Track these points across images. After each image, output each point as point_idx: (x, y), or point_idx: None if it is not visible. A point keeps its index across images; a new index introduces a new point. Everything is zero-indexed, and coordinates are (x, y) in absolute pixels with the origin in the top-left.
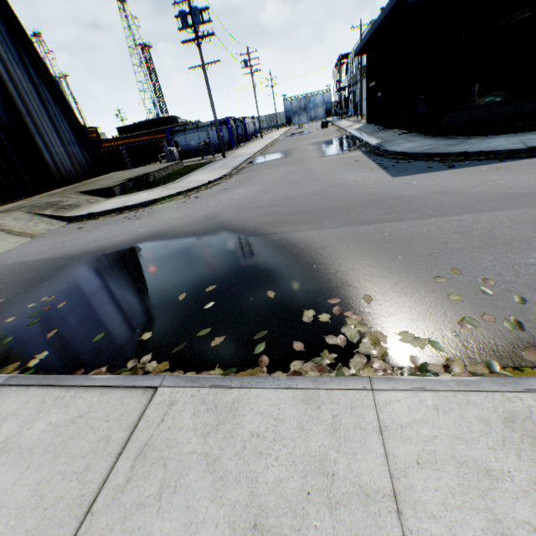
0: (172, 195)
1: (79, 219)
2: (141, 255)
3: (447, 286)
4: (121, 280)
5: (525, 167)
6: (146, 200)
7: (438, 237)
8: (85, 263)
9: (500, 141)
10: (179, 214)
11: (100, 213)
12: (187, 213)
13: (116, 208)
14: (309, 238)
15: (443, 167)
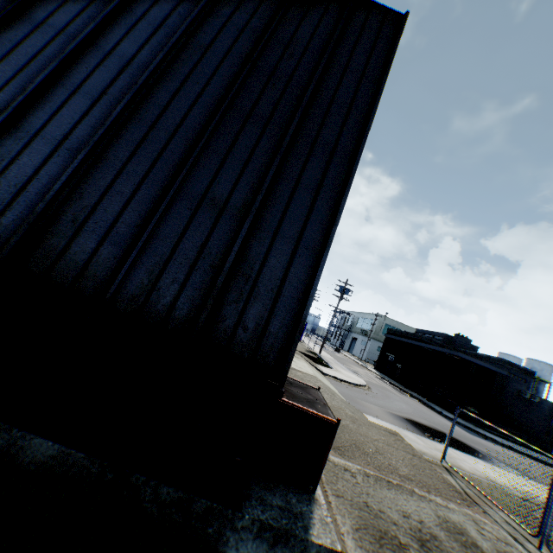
0: (362, 385)
1: (329, 377)
2: (425, 427)
3: (538, 479)
4: (440, 437)
5: (514, 453)
6: (355, 383)
7: (520, 467)
8: (406, 420)
9: (492, 435)
10: (395, 406)
11: (338, 379)
12: (397, 407)
13: (346, 380)
14: (481, 449)
15: (483, 438)
